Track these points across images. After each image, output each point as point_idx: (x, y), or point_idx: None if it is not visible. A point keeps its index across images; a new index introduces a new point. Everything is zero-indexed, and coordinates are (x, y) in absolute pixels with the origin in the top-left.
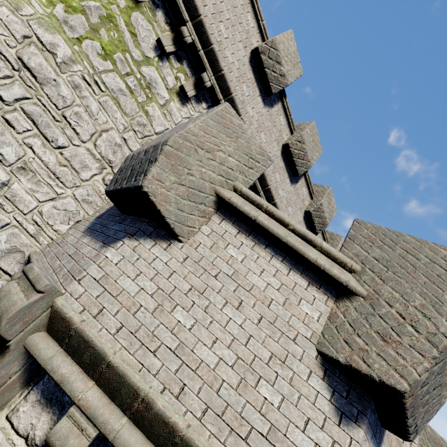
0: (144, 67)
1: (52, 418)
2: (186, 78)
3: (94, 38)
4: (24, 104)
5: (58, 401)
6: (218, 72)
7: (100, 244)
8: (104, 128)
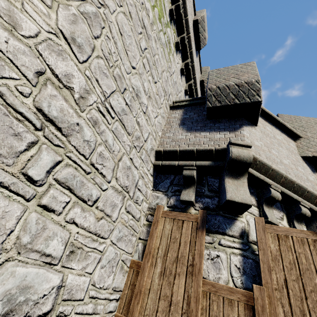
0: (167, 28)
1: (253, 197)
2: (176, 36)
3: (156, 6)
4: (146, 52)
5: (250, 192)
6: (188, 34)
7: (227, 132)
8: (163, 70)
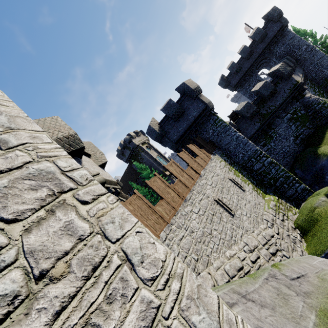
0: None
1: None
2: None
3: None
4: None
5: None
6: None
7: None
8: None
